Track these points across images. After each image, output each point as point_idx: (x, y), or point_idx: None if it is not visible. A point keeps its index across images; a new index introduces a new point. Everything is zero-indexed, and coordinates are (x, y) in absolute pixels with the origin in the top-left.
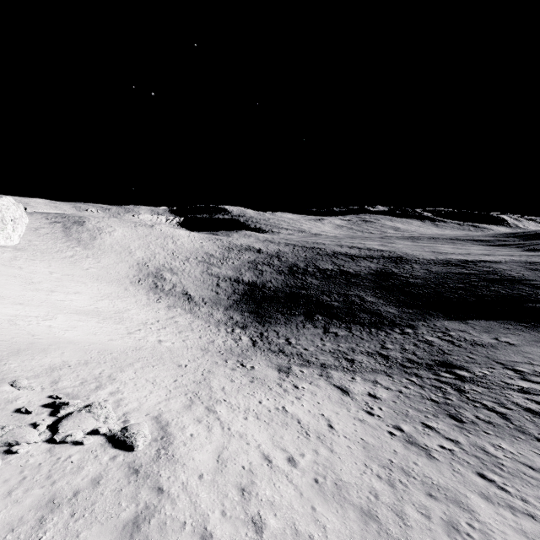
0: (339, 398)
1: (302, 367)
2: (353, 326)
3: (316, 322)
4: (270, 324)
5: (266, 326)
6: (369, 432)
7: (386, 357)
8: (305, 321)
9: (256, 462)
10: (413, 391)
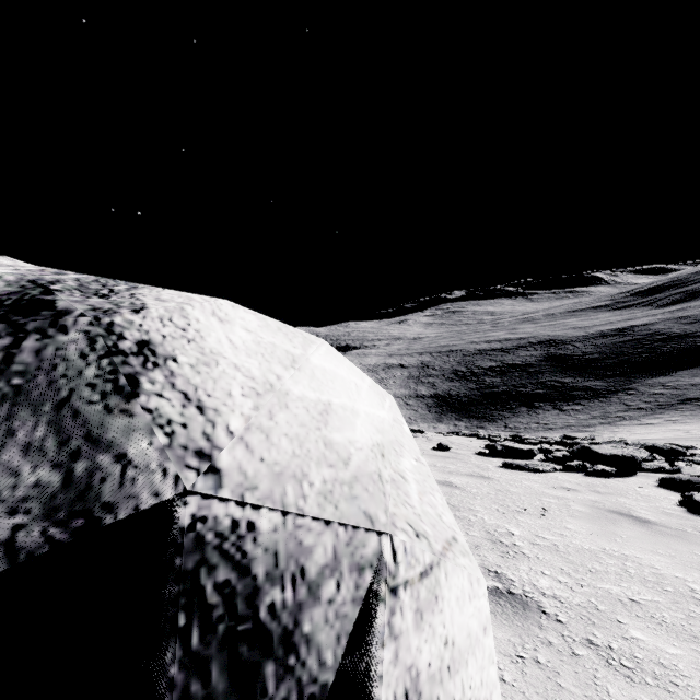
0: (653, 426)
1: (590, 428)
2: (581, 402)
3: (543, 408)
4: (501, 420)
5: (499, 422)
6: (699, 425)
7: (640, 408)
8: (531, 409)
9: (676, 435)
10: (691, 413)
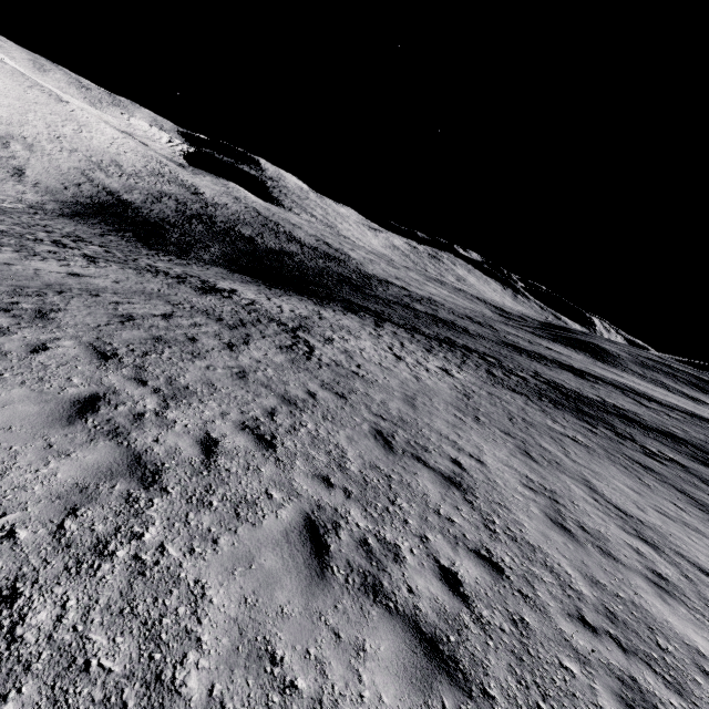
0: None
1: None
2: (136, 243)
3: (113, 232)
4: (68, 218)
5: (61, 217)
6: None
7: (79, 237)
8: (107, 229)
9: None
10: None
